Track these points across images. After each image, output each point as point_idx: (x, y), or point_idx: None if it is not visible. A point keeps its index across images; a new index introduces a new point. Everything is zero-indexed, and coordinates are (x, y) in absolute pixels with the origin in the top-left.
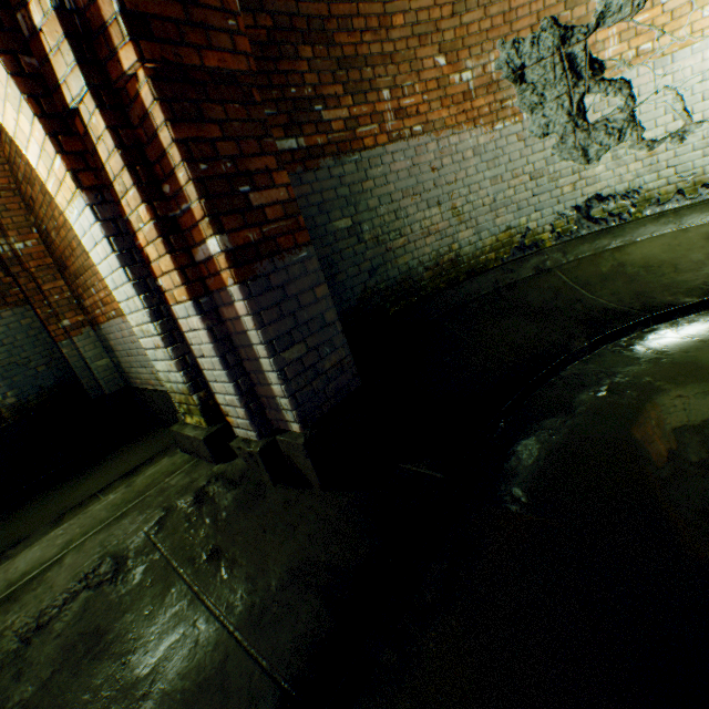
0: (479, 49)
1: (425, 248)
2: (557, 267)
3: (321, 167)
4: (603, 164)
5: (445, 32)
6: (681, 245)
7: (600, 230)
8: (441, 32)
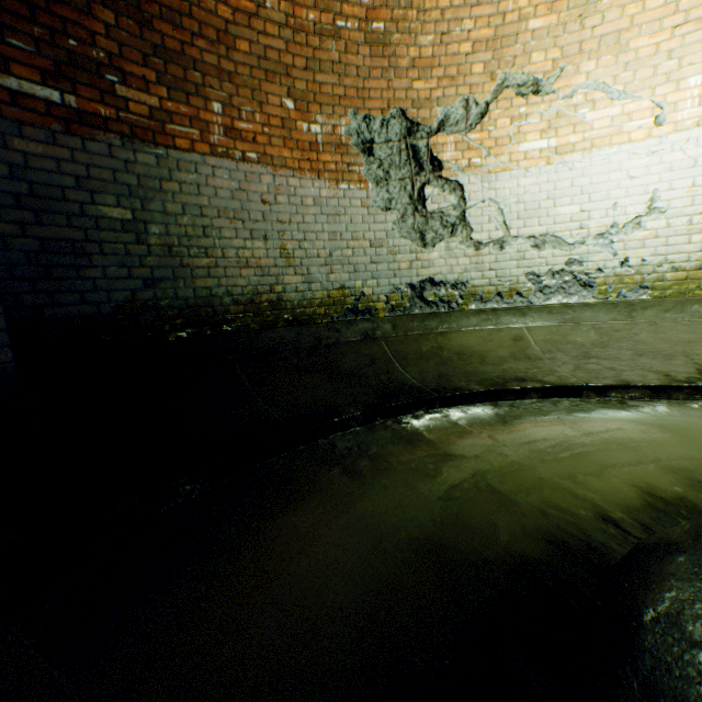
0: (331, 109)
1: (240, 279)
2: (385, 337)
3: (99, 140)
4: (437, 251)
5: (297, 81)
6: (494, 341)
7: (431, 312)
8: (292, 78)
